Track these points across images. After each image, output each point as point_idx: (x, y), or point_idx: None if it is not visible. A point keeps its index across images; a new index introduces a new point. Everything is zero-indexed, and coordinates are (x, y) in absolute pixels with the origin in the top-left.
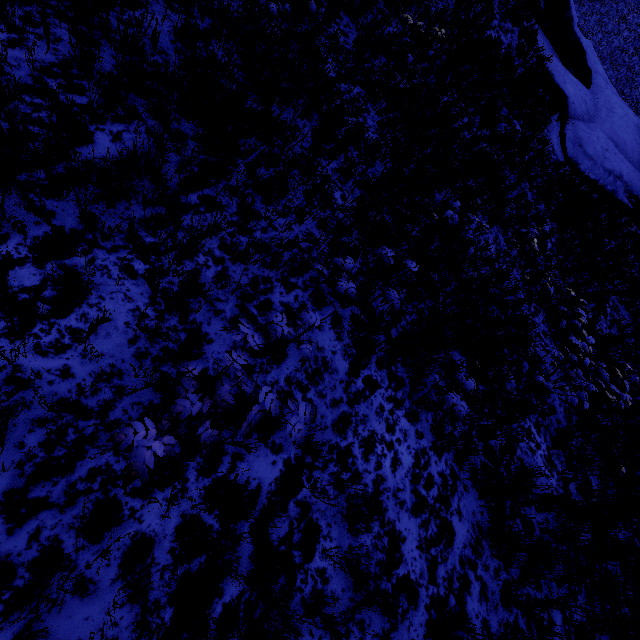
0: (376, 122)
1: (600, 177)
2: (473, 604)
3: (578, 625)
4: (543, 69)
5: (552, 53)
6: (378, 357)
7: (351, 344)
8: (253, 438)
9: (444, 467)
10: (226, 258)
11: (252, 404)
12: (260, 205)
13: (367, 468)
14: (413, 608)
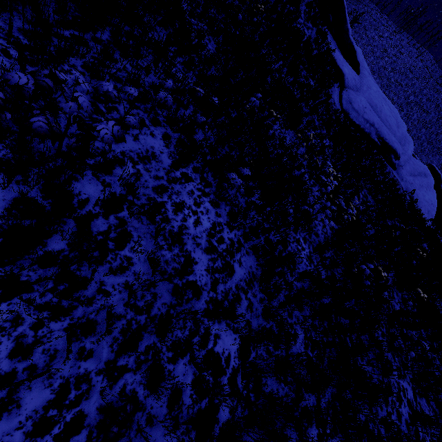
0: (214, 48)
1: (362, 123)
2: (241, 310)
3: (313, 339)
4: (330, 56)
5: (337, 49)
6: (195, 166)
7: (175, 152)
8: (88, 173)
9: (233, 237)
10: (86, 74)
11: (91, 156)
12: (118, 56)
13: (175, 218)
14: (196, 299)
